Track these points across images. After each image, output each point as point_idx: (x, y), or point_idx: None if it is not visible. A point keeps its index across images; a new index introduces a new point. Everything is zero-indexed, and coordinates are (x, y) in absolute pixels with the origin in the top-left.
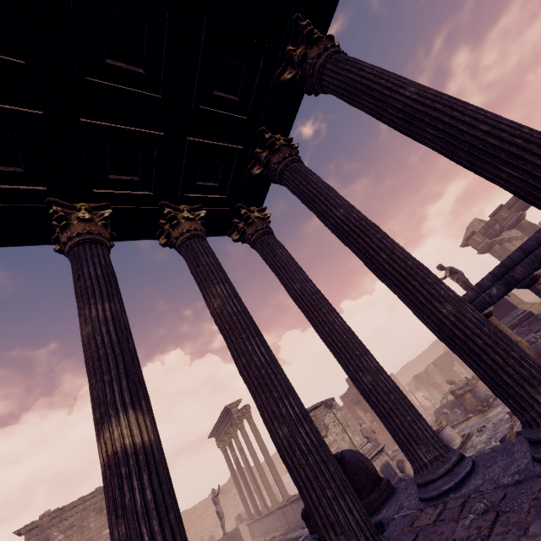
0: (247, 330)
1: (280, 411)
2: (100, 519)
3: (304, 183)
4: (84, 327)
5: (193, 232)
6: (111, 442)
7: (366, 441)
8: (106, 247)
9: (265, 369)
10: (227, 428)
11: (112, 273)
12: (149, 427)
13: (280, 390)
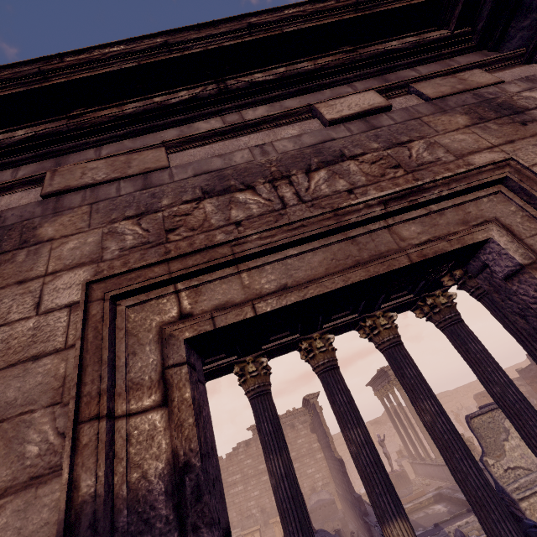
0: (458, 450)
1: (498, 531)
2: (293, 432)
3: (510, 320)
4: (349, 444)
5: (392, 341)
6: (392, 536)
7: None
8: (338, 368)
9: (481, 492)
10: (384, 384)
11: (351, 396)
12: (410, 530)
13: (496, 514)
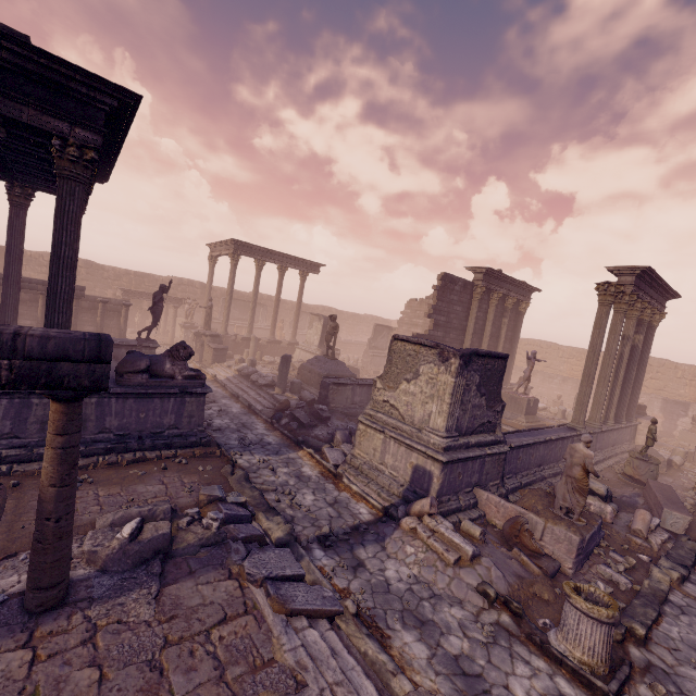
0: None
1: None
2: None
3: None
4: None
5: None
6: None
7: (442, 435)
8: None
9: None
10: None
11: None
12: None
13: None
